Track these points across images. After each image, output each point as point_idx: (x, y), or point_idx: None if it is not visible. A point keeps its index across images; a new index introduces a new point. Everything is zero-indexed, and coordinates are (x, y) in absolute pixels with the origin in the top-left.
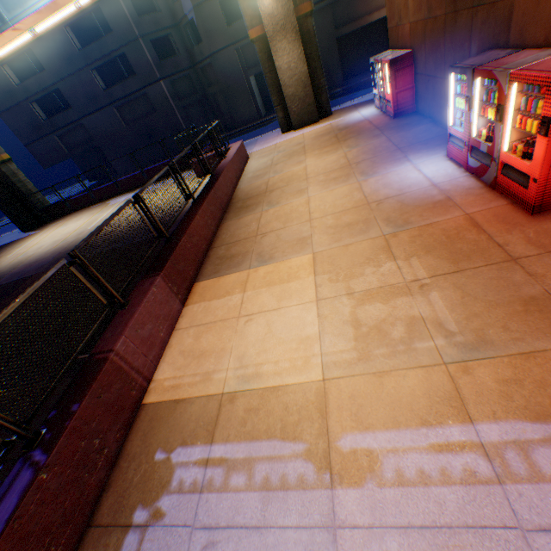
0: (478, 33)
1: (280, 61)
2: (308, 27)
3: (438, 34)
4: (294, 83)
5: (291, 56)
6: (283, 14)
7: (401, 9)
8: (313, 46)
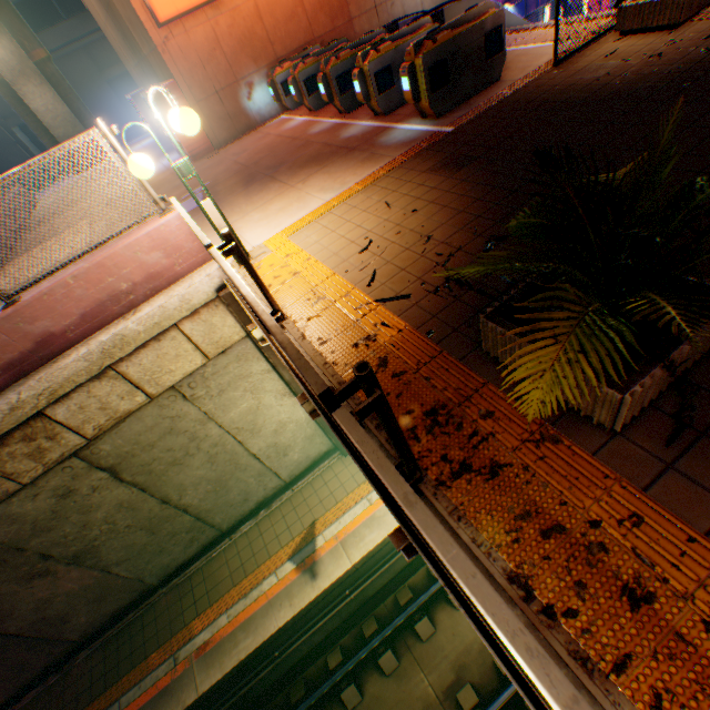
0: (153, 75)
1: (35, 104)
2: (54, 72)
3: (146, 76)
4: (62, 125)
5: (46, 99)
6: (18, 60)
7: (125, 57)
8: (68, 88)
